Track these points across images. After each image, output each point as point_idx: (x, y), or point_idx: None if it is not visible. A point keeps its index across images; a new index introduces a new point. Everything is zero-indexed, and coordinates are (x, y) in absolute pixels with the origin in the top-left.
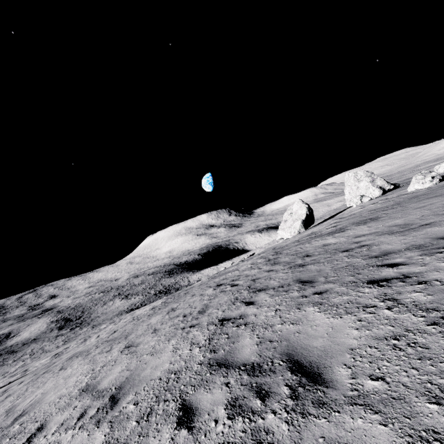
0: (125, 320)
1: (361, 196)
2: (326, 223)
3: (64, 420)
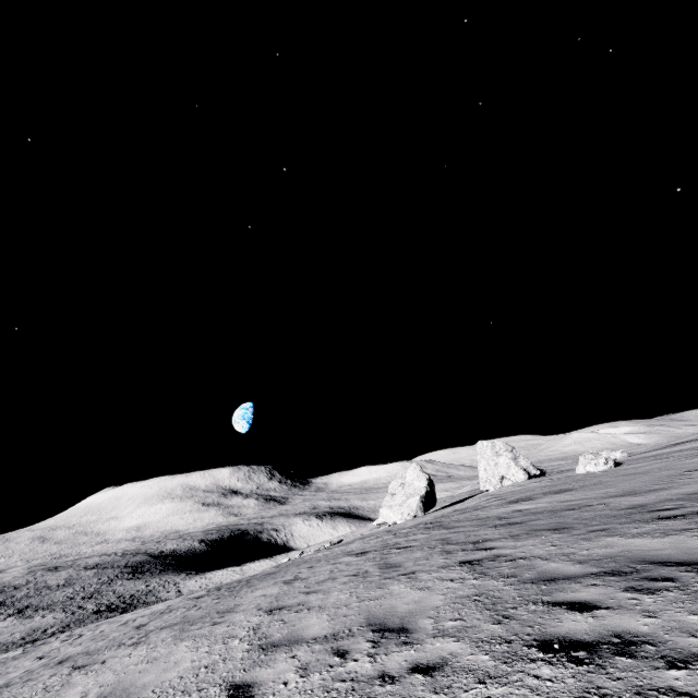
0: (108, 627)
1: (502, 477)
2: (473, 500)
3: (298, 665)
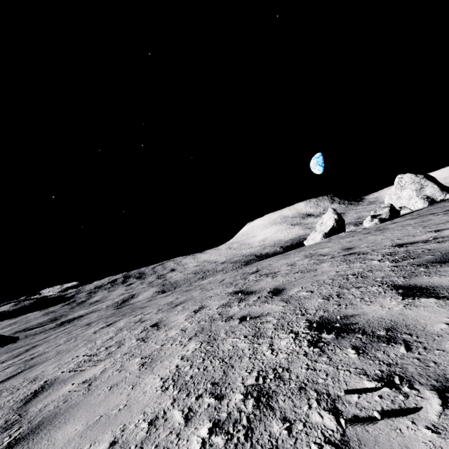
0: None
1: (400, 208)
2: None
3: None
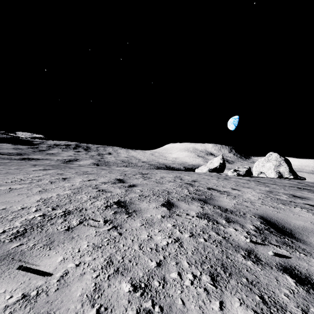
0: None
1: (260, 172)
2: None
3: None
